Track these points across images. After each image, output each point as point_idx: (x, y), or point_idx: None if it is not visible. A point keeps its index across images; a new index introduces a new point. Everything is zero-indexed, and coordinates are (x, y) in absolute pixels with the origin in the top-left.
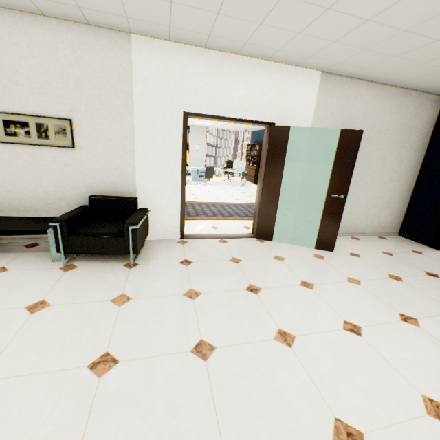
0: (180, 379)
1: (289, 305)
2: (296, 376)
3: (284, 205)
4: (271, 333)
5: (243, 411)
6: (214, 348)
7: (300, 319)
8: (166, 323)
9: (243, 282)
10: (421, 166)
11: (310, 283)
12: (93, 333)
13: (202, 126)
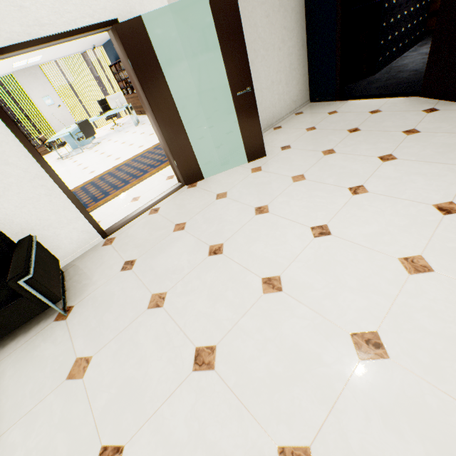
0: (200, 411)
1: (258, 245)
2: (301, 318)
3: (195, 131)
4: (258, 288)
5: (276, 394)
6: (214, 347)
7: (274, 254)
8: (148, 358)
9: (202, 249)
10: (305, 9)
11: (264, 206)
12: (71, 437)
13: (30, 66)
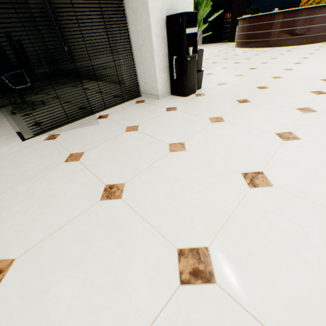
0: None
1: None
2: None
3: None
4: None
5: None
6: None
7: None
8: None
9: None
10: None
11: None
12: None
13: None
